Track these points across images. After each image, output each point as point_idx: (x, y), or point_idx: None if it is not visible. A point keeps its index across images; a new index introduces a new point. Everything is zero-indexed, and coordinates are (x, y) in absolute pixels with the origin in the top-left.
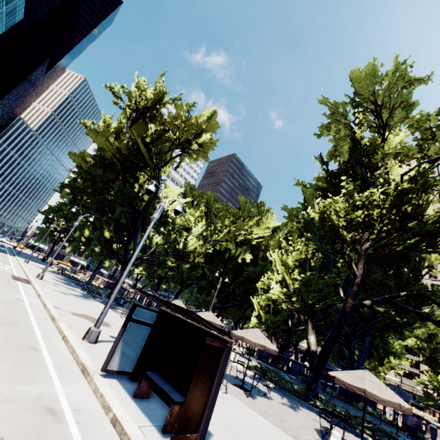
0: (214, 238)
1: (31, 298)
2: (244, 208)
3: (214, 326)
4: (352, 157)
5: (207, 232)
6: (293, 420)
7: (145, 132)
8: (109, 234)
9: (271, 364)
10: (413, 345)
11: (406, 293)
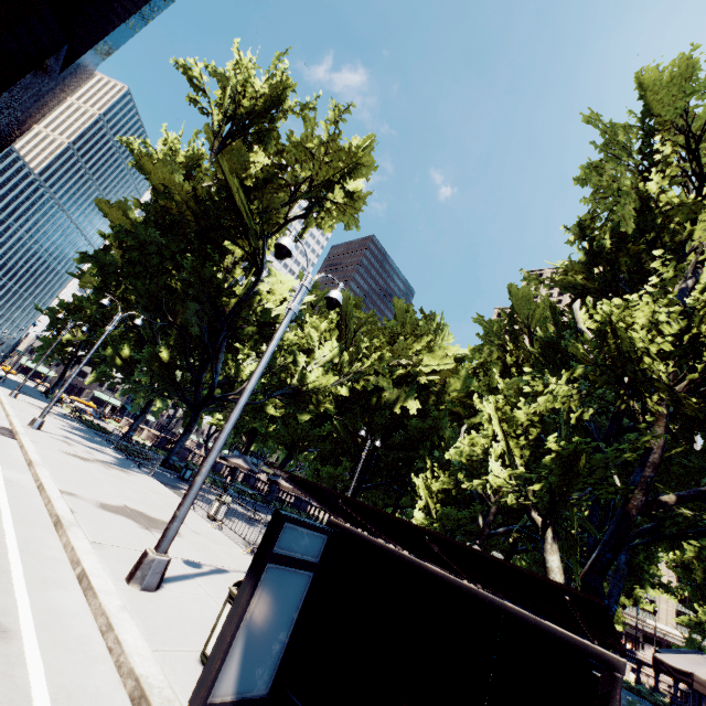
0: (356, 368)
1: (12, 469)
2: (403, 321)
3: (616, 633)
4: (634, 230)
5: (343, 358)
6: None
7: (243, 168)
8: (168, 353)
9: None
10: (675, 562)
11: None
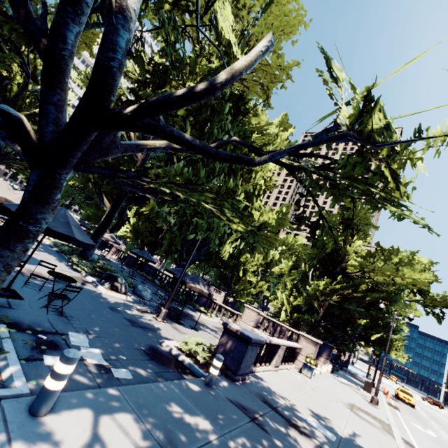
0: None
1: None
2: None
3: None
4: None
5: None
6: None
7: None
8: None
9: (133, 268)
10: (278, 273)
11: None
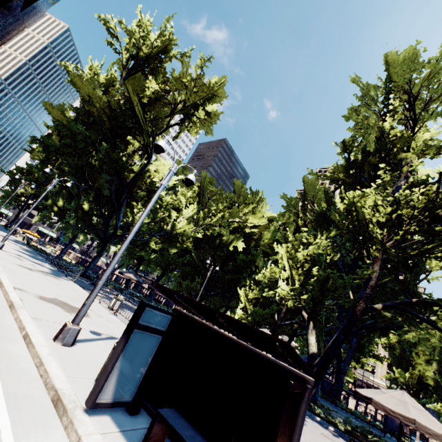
0: (207, 222)
1: None
2: (239, 194)
3: (303, 363)
4: (375, 149)
5: (199, 215)
6: (309, 441)
7: (142, 90)
8: (88, 205)
9: None
10: (386, 344)
11: (418, 300)
